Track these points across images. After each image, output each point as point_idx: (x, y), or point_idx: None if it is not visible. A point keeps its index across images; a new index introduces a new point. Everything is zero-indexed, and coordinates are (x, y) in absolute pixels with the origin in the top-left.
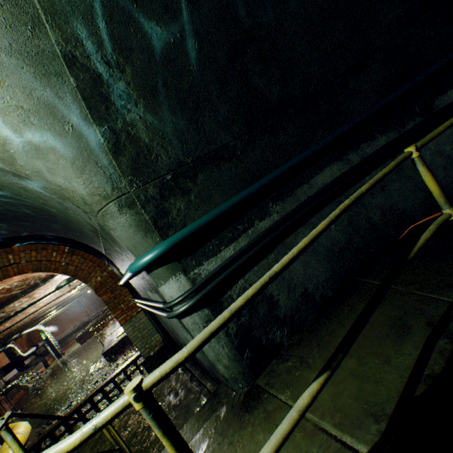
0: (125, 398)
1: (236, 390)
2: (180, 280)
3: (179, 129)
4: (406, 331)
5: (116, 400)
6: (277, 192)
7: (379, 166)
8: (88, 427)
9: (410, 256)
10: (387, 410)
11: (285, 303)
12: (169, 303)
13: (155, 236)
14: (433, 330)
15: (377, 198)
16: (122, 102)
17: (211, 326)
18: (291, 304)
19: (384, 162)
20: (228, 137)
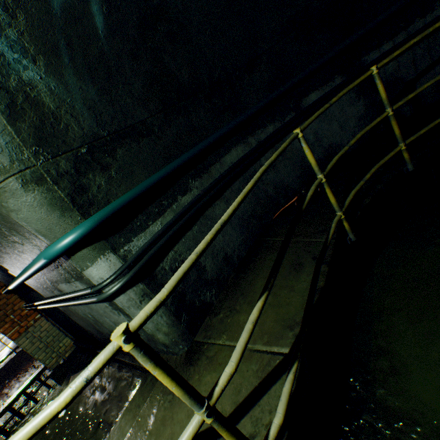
0: (114, 344)
1: (177, 353)
2: (110, 259)
3: (91, 98)
4: (301, 266)
5: (104, 350)
6: (195, 169)
7: (270, 149)
8: (79, 382)
9: (304, 208)
10: (297, 320)
11: (211, 267)
12: (99, 285)
13: (75, 215)
14: (319, 257)
15: (271, 175)
16: (14, 55)
17: (183, 268)
18: (216, 268)
19: (273, 146)
20: (144, 113)
